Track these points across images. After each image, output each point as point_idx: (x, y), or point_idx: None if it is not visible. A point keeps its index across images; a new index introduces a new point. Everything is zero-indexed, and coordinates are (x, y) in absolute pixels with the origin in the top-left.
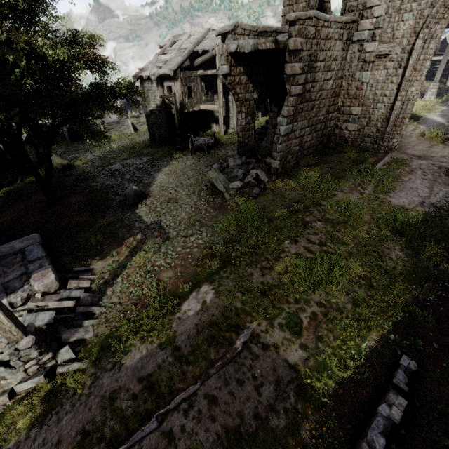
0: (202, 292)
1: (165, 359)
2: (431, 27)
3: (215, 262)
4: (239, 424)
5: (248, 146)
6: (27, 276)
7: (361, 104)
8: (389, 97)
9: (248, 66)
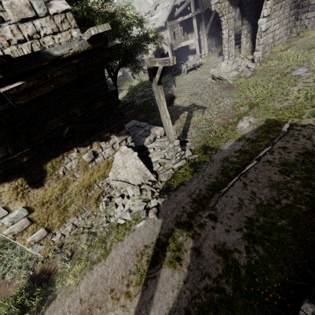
0: (246, 119)
1: (244, 143)
2: None
3: (245, 107)
4: (306, 150)
5: (230, 53)
6: (148, 131)
7: None
8: None
9: None
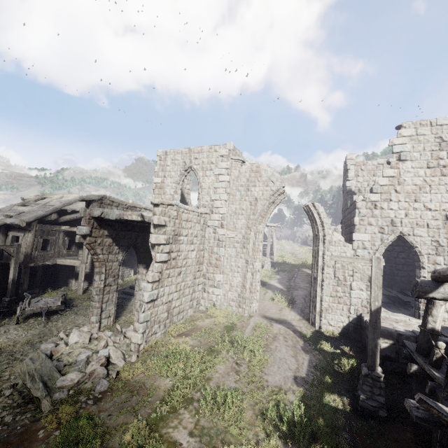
0: None
1: None
2: (257, 226)
3: None
4: None
5: (106, 311)
6: None
7: (222, 272)
8: (242, 268)
9: (114, 231)
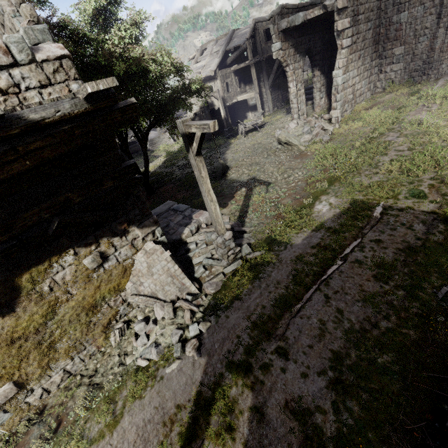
0: (325, 200)
1: (324, 234)
2: None
3: (322, 183)
4: (408, 244)
5: (301, 111)
6: (189, 217)
7: (403, 43)
8: (430, 28)
9: (294, 40)
